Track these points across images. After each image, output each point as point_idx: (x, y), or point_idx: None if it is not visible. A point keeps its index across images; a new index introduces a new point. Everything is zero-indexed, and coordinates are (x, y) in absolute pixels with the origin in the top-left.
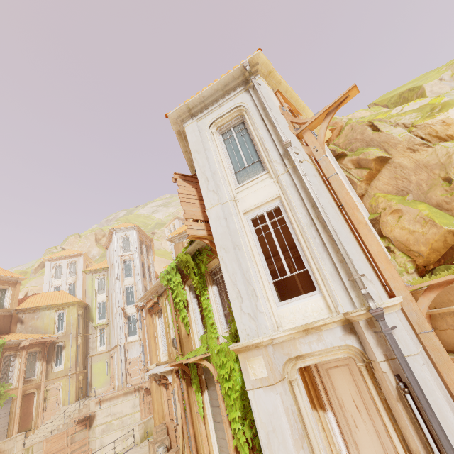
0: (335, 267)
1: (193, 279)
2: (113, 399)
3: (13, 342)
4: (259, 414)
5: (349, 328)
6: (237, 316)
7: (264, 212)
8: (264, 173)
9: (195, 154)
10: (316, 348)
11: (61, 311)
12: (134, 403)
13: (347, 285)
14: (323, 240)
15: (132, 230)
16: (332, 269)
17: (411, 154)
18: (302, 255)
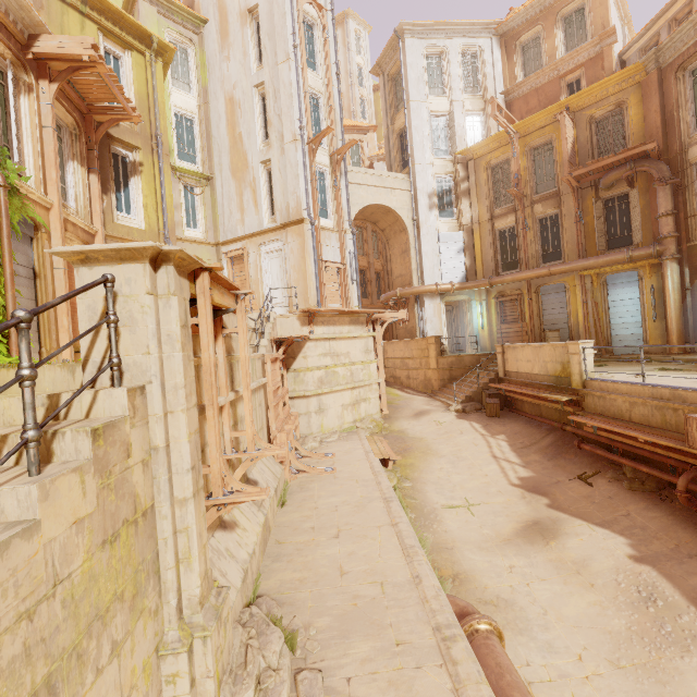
0: None
1: None
2: (334, 326)
3: (11, 6)
4: None
5: None
6: None
7: None
8: None
9: None
10: None
11: (112, 48)
12: (366, 346)
13: None
14: None
15: None
16: None
17: None
18: None
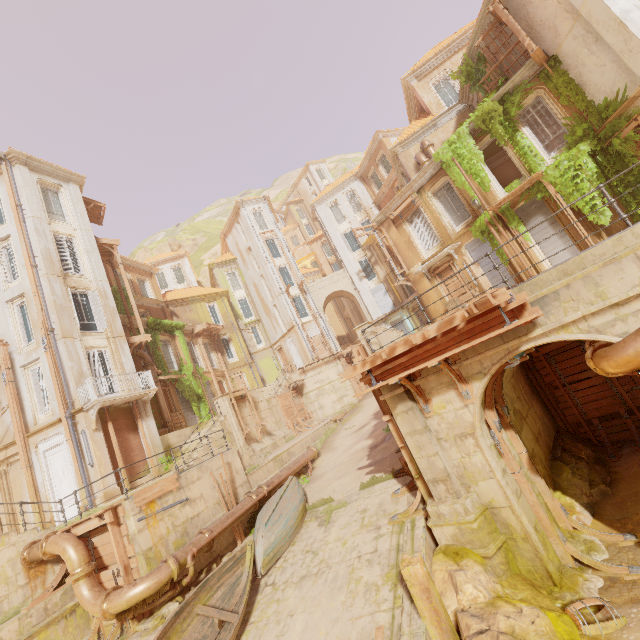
0: None
1: (496, 131)
2: (316, 369)
3: (187, 328)
4: None
5: None
6: None
7: None
8: None
9: None
10: None
11: (210, 304)
12: (338, 370)
13: None
14: None
15: (262, 202)
16: None
17: None
18: None
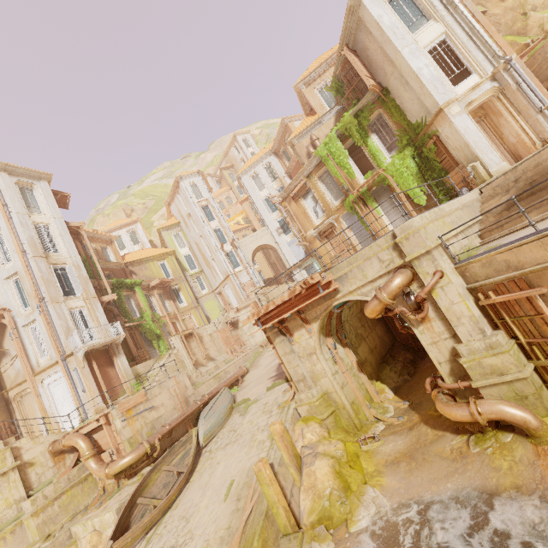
0: (485, 55)
1: (355, 136)
2: (247, 307)
3: (144, 283)
4: (459, 125)
5: (493, 80)
6: (436, 97)
7: (436, 45)
8: (431, 21)
9: (378, 18)
10: (479, 94)
11: (161, 262)
12: None
13: (492, 60)
14: (477, 44)
15: (197, 176)
16: (483, 57)
17: (502, 4)
18: (463, 59)
